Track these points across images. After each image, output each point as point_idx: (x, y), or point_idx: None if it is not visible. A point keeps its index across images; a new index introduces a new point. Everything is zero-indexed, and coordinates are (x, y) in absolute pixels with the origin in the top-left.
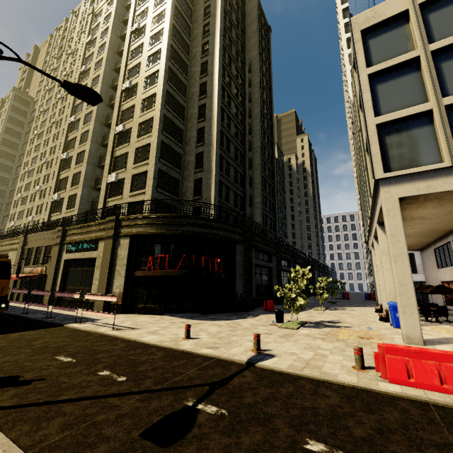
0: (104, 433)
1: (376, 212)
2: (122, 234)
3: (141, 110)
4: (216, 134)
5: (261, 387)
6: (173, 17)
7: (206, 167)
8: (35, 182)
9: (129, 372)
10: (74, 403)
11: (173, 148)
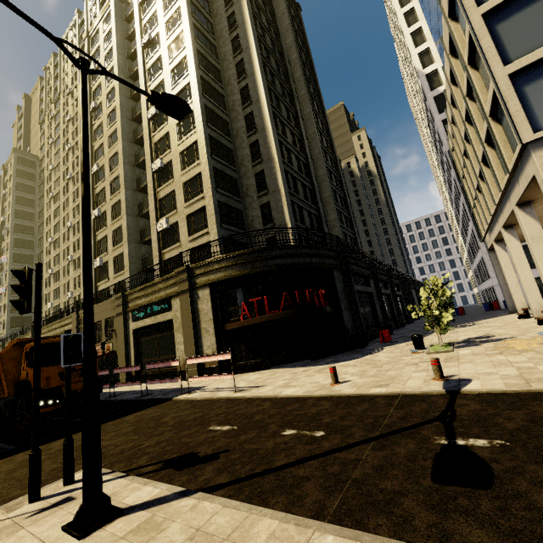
0: (386, 488)
1: (514, 191)
2: (199, 285)
3: (178, 136)
4: (274, 145)
5: (505, 411)
6: (191, 15)
7: (271, 187)
8: (64, 252)
9: (318, 426)
10: (301, 466)
11: (226, 174)
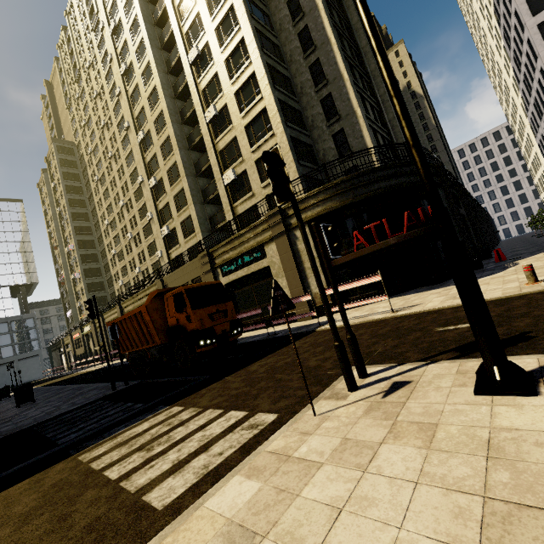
0: None
1: None
2: (296, 225)
3: (228, 75)
4: (341, 58)
5: None
6: None
7: (343, 111)
8: (122, 231)
9: None
10: None
11: (290, 106)
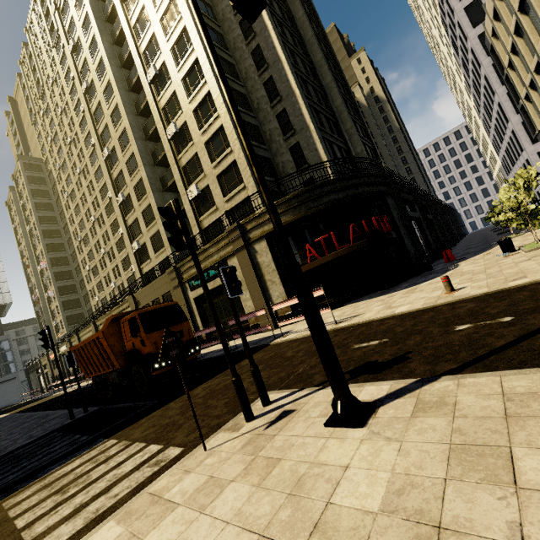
0: None
1: None
2: (254, 239)
3: (186, 93)
4: (292, 76)
5: None
6: None
7: (298, 126)
8: (96, 247)
9: (493, 316)
10: (535, 339)
11: (247, 122)
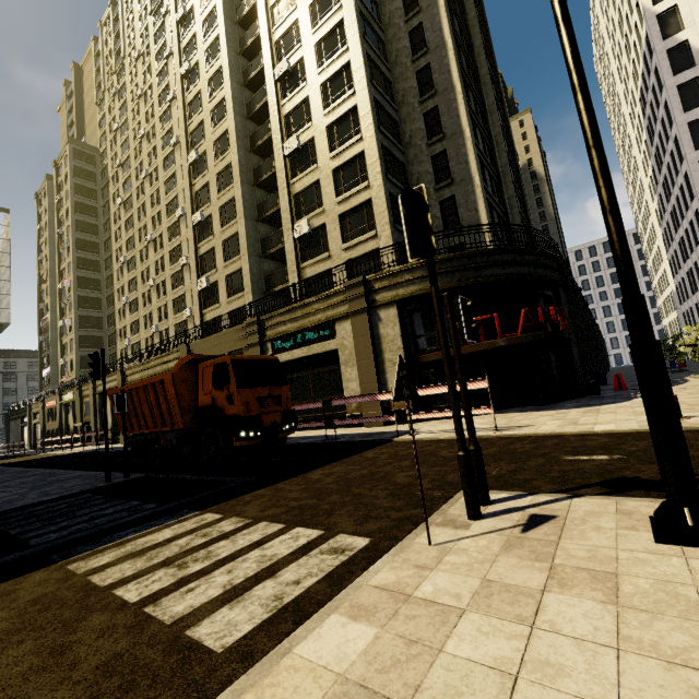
0: None
1: None
2: (382, 302)
3: (322, 102)
4: (465, 112)
5: None
6: None
7: (458, 175)
8: (143, 275)
9: None
10: None
11: (394, 156)
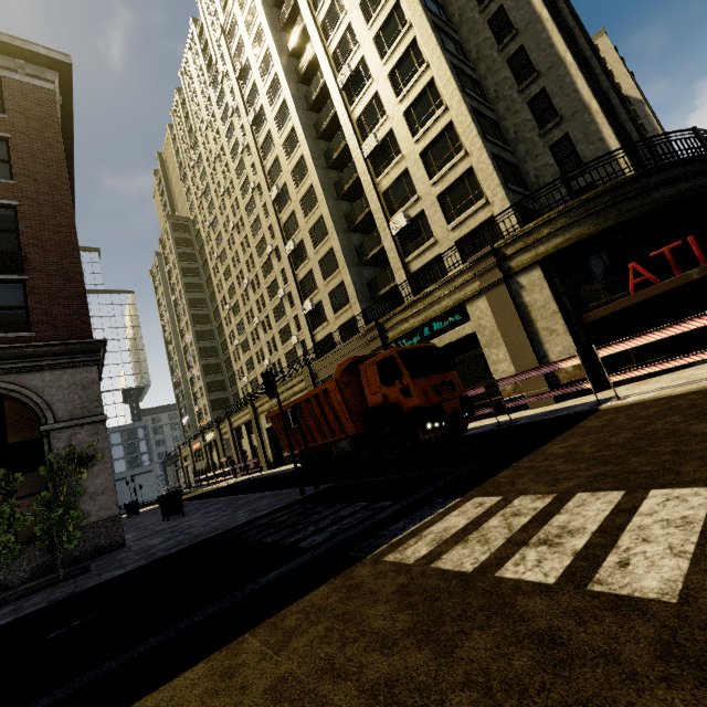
0: None
1: None
2: (520, 267)
3: (394, 91)
4: (560, 37)
5: None
6: None
7: (567, 109)
8: (247, 316)
9: None
10: None
11: (484, 116)
